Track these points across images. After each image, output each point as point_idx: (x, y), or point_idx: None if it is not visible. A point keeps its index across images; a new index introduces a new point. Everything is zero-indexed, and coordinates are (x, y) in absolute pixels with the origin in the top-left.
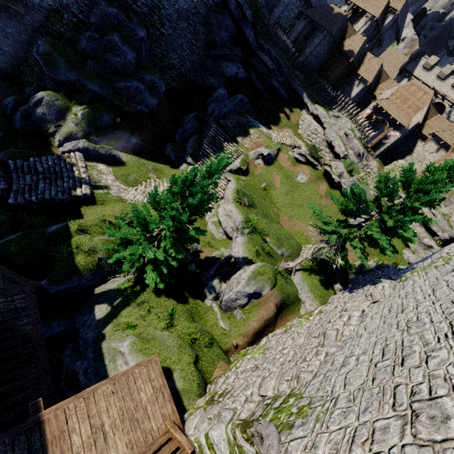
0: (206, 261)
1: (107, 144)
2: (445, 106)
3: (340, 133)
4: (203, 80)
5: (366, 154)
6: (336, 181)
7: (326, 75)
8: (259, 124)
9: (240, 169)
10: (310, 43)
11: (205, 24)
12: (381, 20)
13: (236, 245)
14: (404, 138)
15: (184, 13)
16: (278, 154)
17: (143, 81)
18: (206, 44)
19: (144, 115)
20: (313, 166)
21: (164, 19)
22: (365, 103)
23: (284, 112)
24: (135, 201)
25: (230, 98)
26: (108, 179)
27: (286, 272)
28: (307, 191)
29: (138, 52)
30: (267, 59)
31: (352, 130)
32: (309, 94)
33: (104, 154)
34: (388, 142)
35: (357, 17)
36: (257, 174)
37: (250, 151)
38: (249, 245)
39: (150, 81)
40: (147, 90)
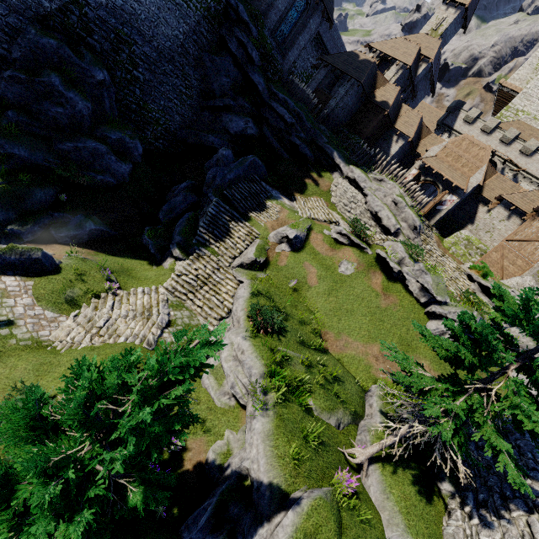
0: (196, 473)
1: (42, 234)
2: (497, 162)
3: (387, 201)
4: (200, 138)
5: (422, 225)
6: (396, 271)
7: (358, 130)
8: (280, 193)
9: (255, 262)
10: (334, 93)
11: (197, 67)
12: (414, 68)
13: (253, 438)
14: (461, 203)
15: (167, 53)
16: (309, 234)
17: (106, 140)
18: (200, 92)
19: (109, 187)
20: (360, 249)
21: (138, 59)
22: (407, 161)
23: (311, 176)
24: (67, 342)
25: (238, 161)
26: (17, 304)
27: (351, 468)
28: (357, 288)
29: (98, 101)
30: (284, 110)
31: (402, 197)
32: (341, 153)
33: (16, 259)
34: (444, 209)
35: (385, 66)
36: (281, 267)
37: (270, 232)
38: (278, 443)
39: (116, 140)
40: (111, 152)
